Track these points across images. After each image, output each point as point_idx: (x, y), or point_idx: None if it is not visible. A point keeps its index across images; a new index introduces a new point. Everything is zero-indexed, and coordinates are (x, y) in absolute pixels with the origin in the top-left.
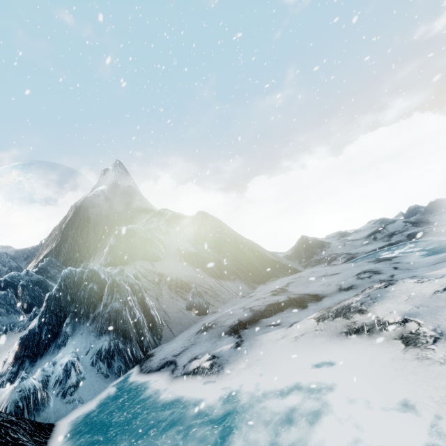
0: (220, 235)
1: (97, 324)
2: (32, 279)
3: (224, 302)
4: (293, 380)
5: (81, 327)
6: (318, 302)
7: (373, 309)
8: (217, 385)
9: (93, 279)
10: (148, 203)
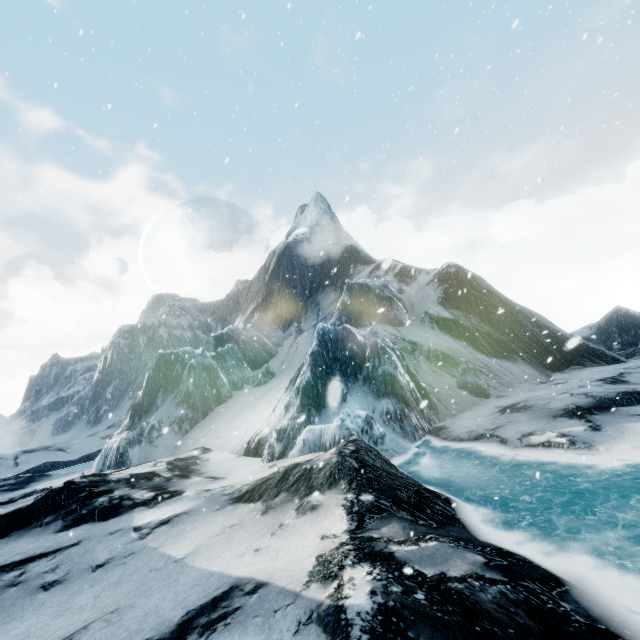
0: (485, 298)
1: (371, 386)
2: (251, 335)
3: (509, 386)
4: None
5: (353, 387)
6: None
7: None
8: (597, 459)
9: (349, 339)
10: (364, 251)
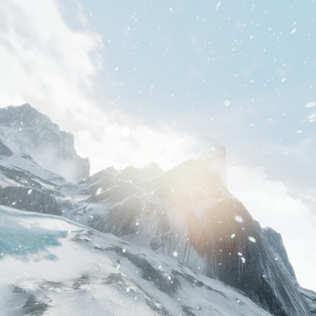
0: (229, 222)
1: (111, 206)
2: (140, 183)
3: (170, 255)
4: (52, 254)
5: (108, 203)
6: (158, 288)
7: (108, 286)
8: (62, 239)
9: (131, 190)
10: (218, 178)
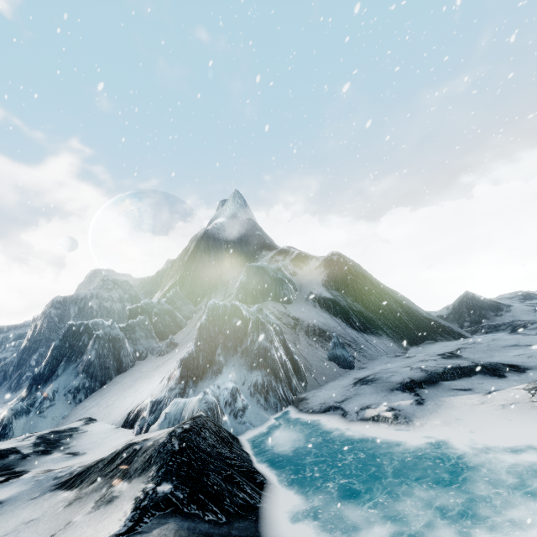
0: (360, 282)
1: (247, 358)
2: (163, 308)
3: (371, 358)
4: (516, 443)
5: (231, 359)
6: (520, 373)
7: None
8: (411, 434)
9: (236, 314)
10: (270, 239)
